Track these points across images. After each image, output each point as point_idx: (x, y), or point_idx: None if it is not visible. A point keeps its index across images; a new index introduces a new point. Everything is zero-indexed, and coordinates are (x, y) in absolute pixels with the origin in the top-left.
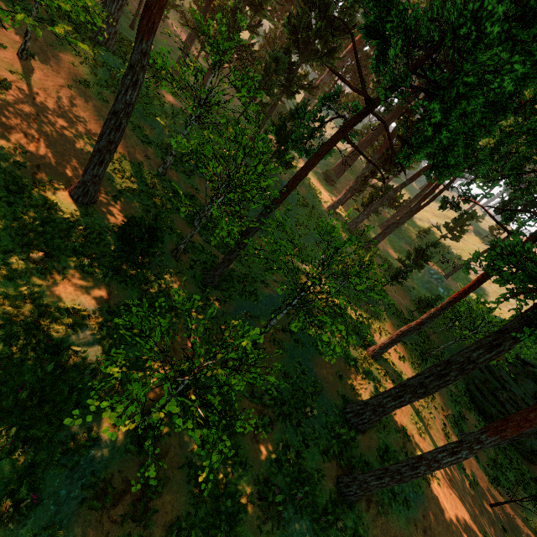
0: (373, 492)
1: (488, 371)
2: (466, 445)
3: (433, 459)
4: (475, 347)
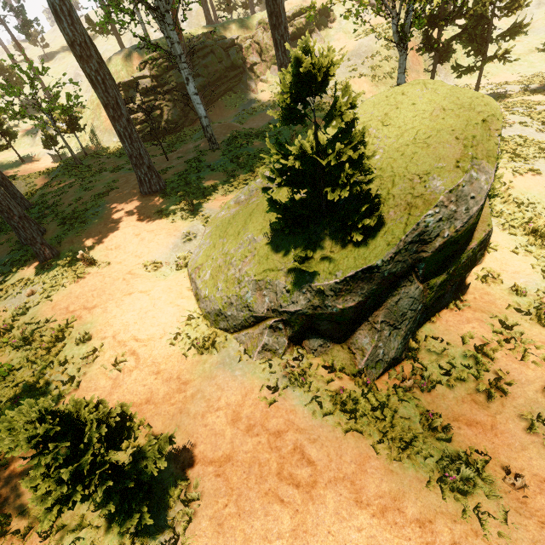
0: (71, 237)
1: None
2: None
3: None
4: None
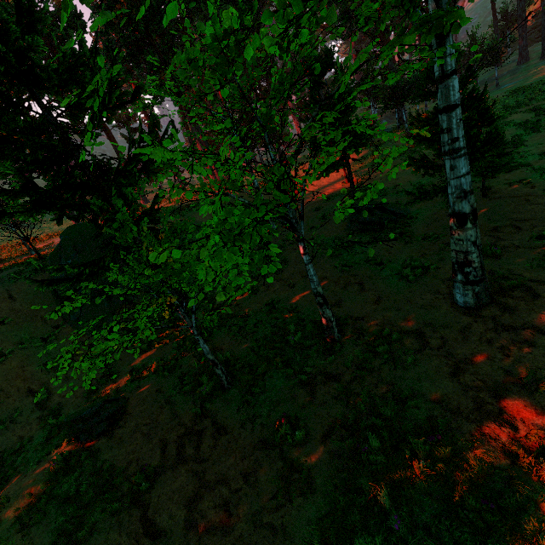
0: None
1: (534, 29)
2: (543, 10)
3: (544, 21)
4: (518, 6)
